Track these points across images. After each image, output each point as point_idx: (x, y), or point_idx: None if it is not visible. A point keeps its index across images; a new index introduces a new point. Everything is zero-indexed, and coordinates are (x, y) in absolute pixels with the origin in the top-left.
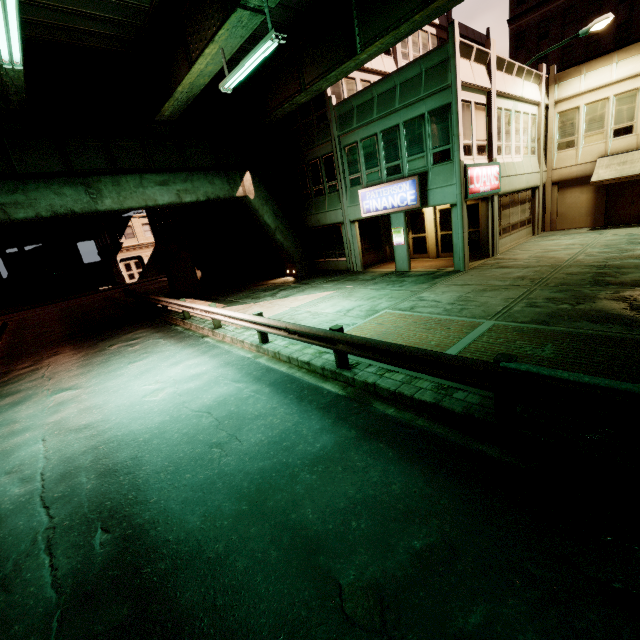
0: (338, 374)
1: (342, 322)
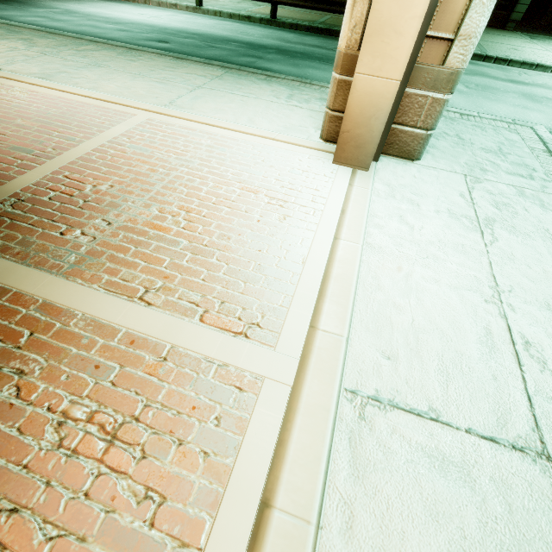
0: (273, 22)
1: (243, 6)
